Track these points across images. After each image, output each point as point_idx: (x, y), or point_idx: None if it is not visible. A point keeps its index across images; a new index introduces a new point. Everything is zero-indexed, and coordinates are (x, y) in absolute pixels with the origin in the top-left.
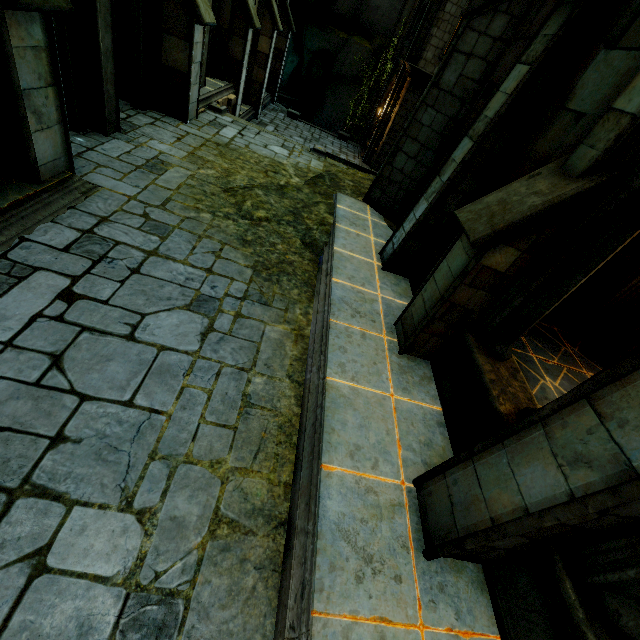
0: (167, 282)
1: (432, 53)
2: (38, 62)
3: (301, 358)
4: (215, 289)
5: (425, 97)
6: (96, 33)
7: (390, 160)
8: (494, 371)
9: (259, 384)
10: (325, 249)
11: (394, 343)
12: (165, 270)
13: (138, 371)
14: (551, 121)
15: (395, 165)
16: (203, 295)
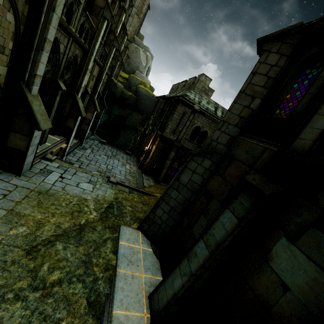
0: None
1: (169, 130)
2: None
3: None
4: None
5: (172, 184)
6: None
7: (153, 210)
8: None
9: None
10: (106, 306)
11: None
12: None
13: None
14: (260, 266)
15: (156, 213)
16: None
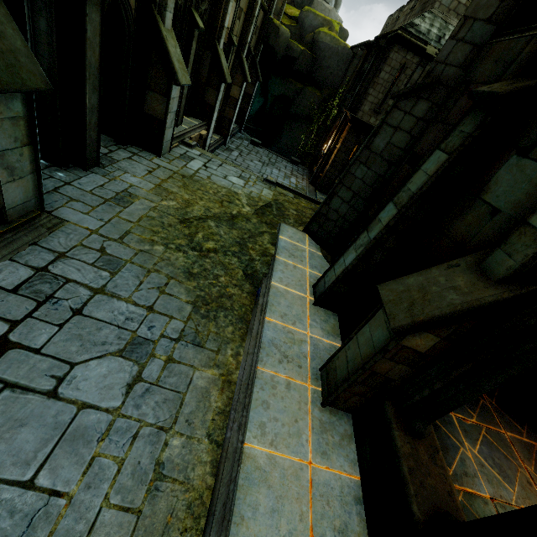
0: (106, 323)
1: (368, 107)
2: (15, 128)
3: (224, 410)
4: (152, 329)
5: (358, 156)
6: (84, 94)
7: (327, 201)
8: (413, 454)
9: (176, 447)
10: (264, 281)
11: (318, 393)
12: (107, 310)
13: (50, 438)
14: (468, 206)
15: (331, 206)
16: (139, 337)
